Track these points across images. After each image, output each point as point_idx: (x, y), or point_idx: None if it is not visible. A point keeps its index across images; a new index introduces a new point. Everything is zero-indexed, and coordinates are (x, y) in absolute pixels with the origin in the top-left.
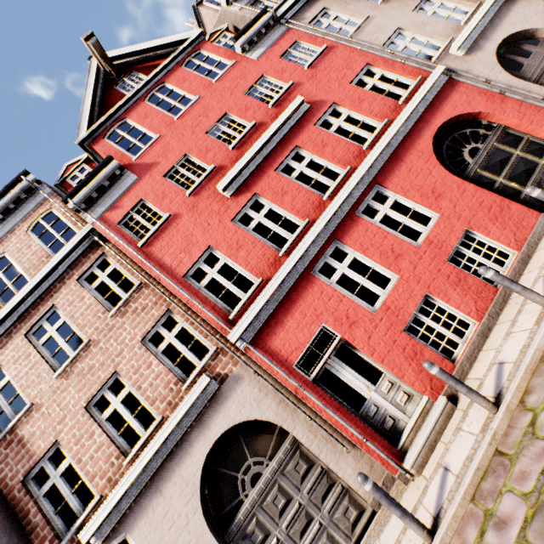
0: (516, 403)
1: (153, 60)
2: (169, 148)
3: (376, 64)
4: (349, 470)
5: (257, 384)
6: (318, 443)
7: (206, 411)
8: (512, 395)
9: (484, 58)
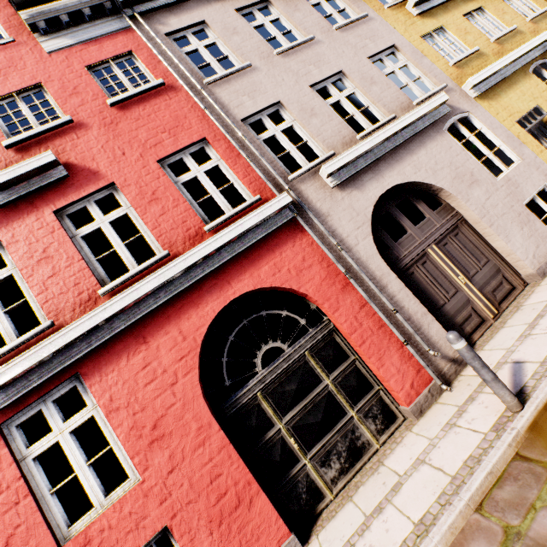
0: None
1: None
2: None
3: (214, 144)
4: None
5: None
6: None
7: None
8: None
9: (359, 204)
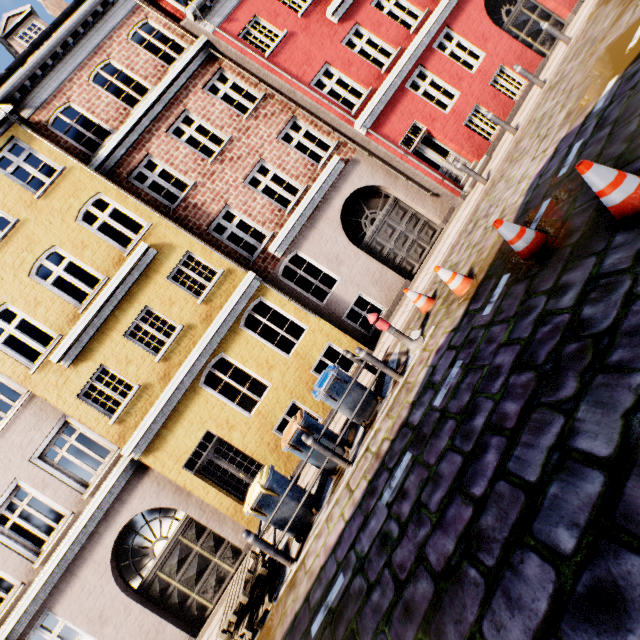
0: (525, 126)
1: None
2: None
3: None
4: (430, 208)
5: (370, 165)
6: (411, 195)
7: (337, 182)
8: (524, 123)
9: None
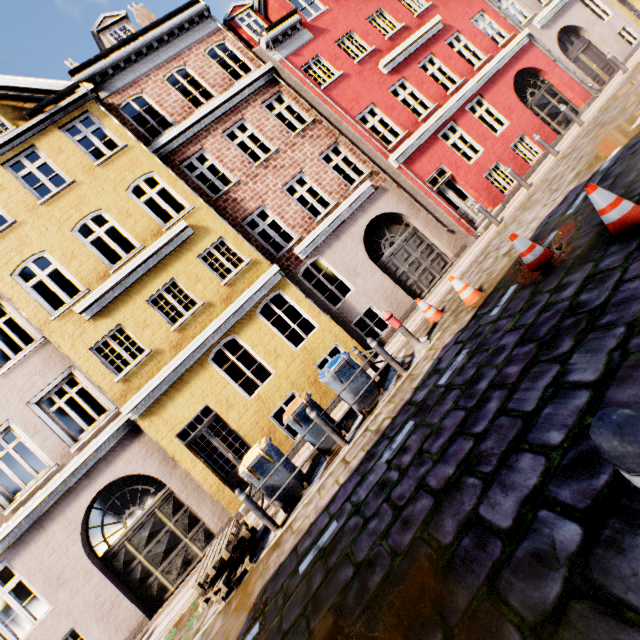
0: (538, 184)
1: None
2: (337, 21)
3: (488, 13)
4: (445, 241)
5: (397, 195)
6: (430, 228)
7: (365, 204)
8: (537, 182)
9: (550, 35)
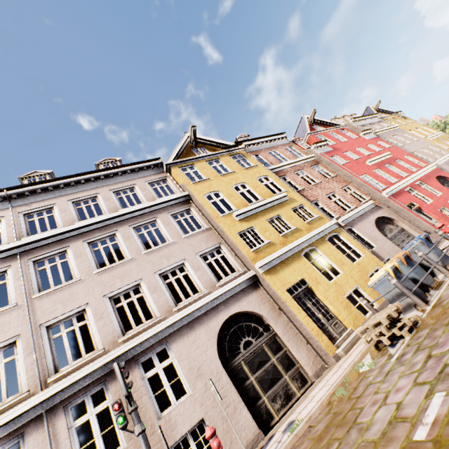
0: None
1: (324, 125)
2: (342, 147)
3: (411, 156)
4: None
5: (388, 210)
6: (413, 228)
7: (371, 210)
8: None
9: (447, 168)
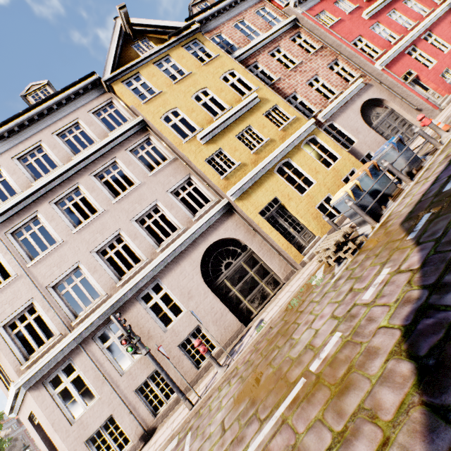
0: None
1: None
2: None
3: None
4: (415, 116)
5: (379, 88)
6: (403, 108)
7: (359, 93)
8: None
9: None
